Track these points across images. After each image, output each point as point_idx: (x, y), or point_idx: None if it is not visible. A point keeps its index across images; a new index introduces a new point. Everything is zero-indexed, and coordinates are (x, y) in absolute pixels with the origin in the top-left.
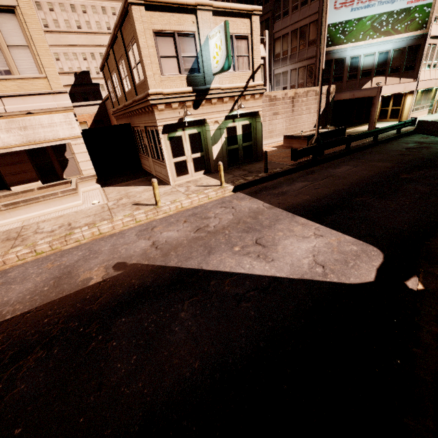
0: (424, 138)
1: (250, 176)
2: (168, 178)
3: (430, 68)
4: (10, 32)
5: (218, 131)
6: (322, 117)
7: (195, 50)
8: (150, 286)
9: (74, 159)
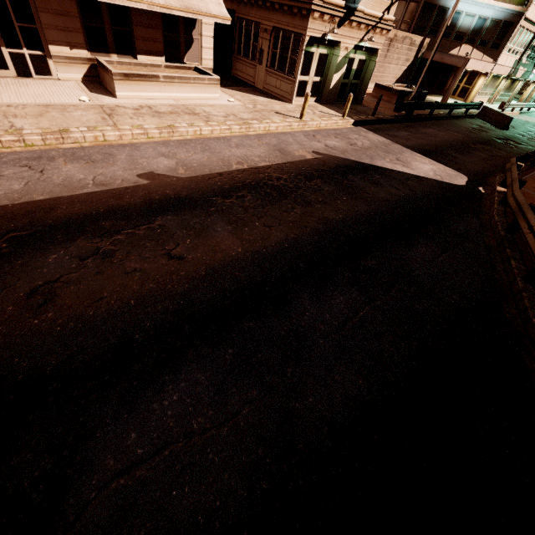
0: (483, 124)
1: (362, 115)
2: (291, 96)
3: (509, 53)
4: None
5: (344, 59)
6: (405, 73)
7: None
8: (350, 166)
9: (198, 41)
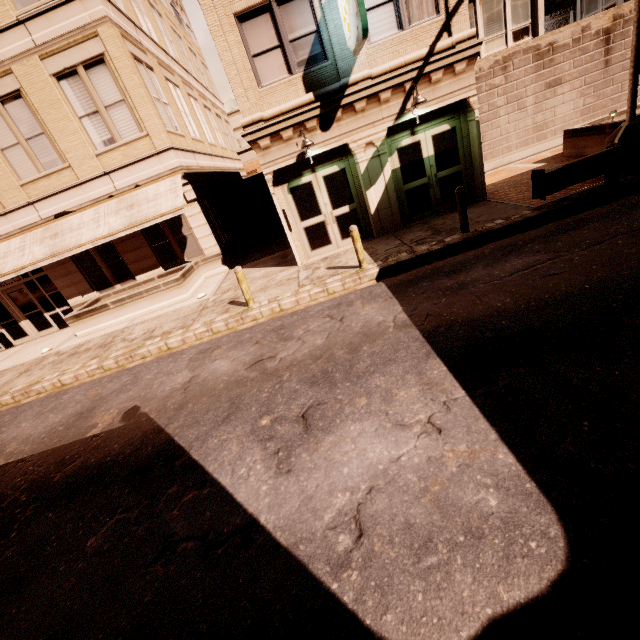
0: None
1: (428, 242)
2: (295, 255)
3: None
4: (105, 89)
5: (375, 160)
6: None
7: (312, 19)
8: (118, 463)
9: (193, 235)
